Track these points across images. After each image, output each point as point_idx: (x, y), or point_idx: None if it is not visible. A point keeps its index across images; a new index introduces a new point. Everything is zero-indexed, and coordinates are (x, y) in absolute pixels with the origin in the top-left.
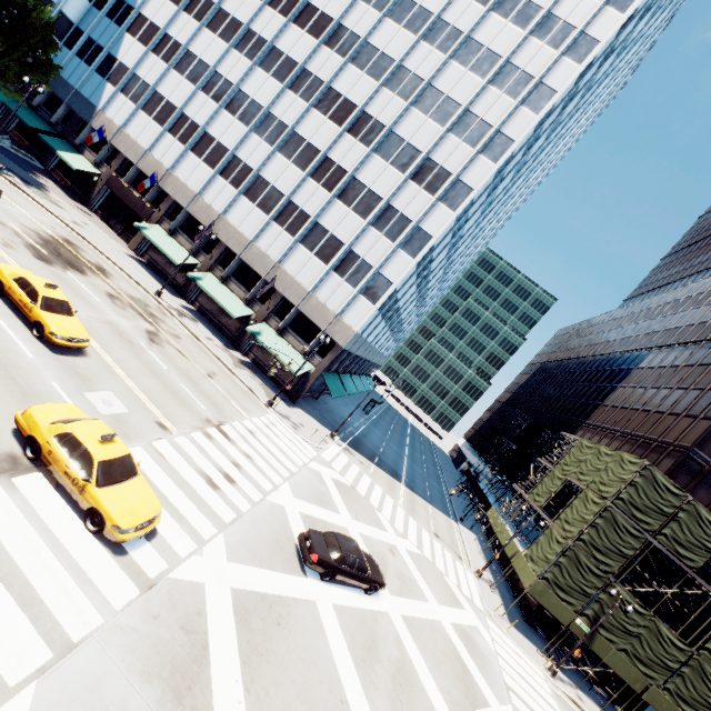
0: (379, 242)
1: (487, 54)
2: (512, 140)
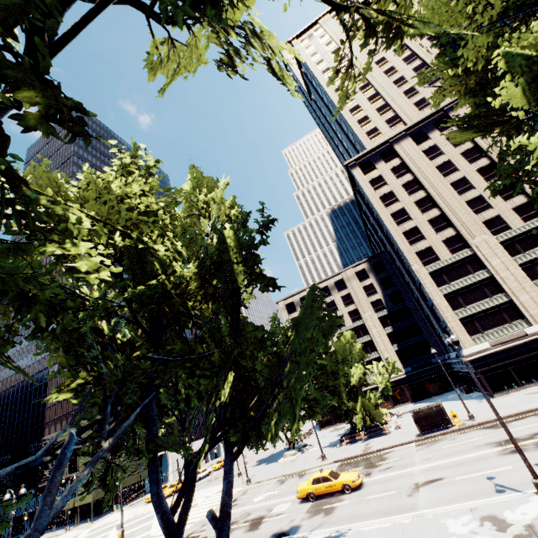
0: None
1: None
2: None
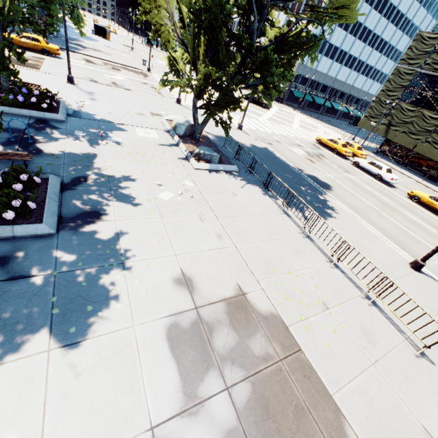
0: None
1: None
2: None
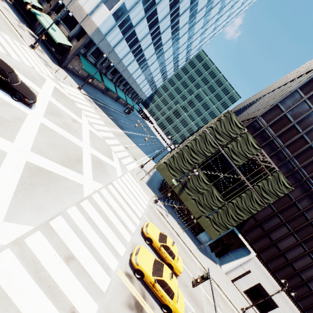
0: None
1: None
2: None
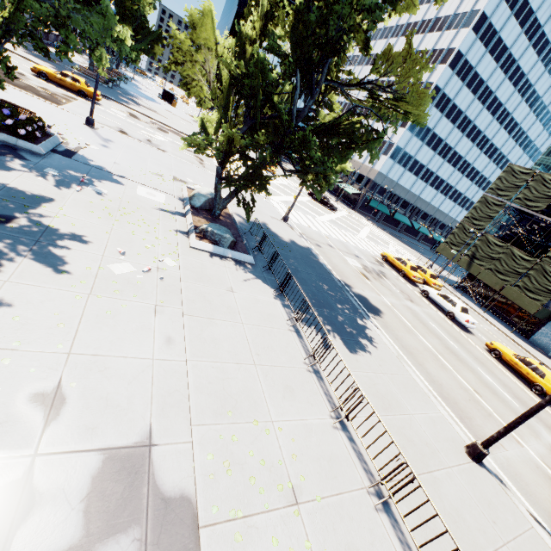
0: (390, 130)
1: (443, 19)
2: (455, 48)
